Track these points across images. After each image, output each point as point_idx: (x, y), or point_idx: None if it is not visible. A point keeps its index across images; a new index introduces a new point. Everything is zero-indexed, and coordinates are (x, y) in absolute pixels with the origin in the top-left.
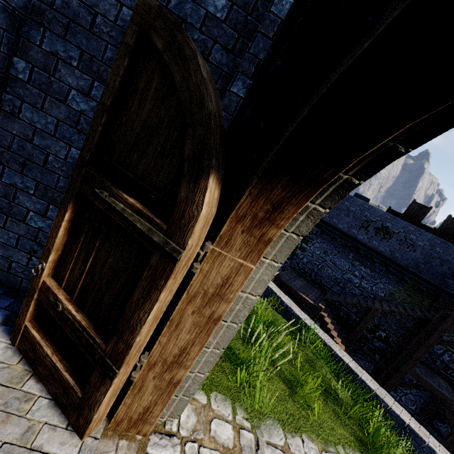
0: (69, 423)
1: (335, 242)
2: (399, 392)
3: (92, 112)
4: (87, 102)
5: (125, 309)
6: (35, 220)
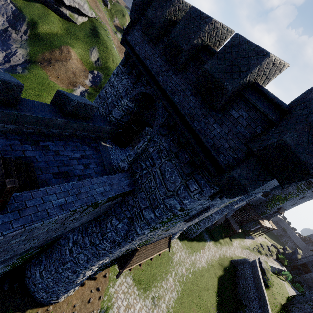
0: None
1: None
2: None
3: None
4: None
5: None
6: None
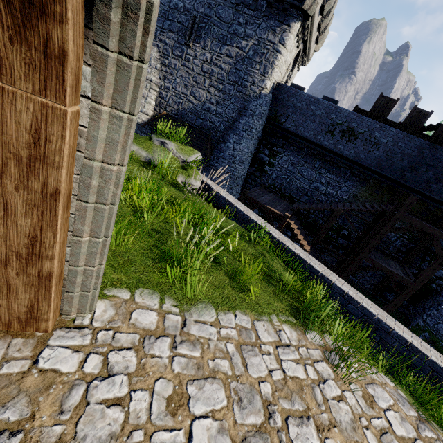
0: None
1: (302, 152)
2: (357, 277)
3: None
4: None
5: None
6: None
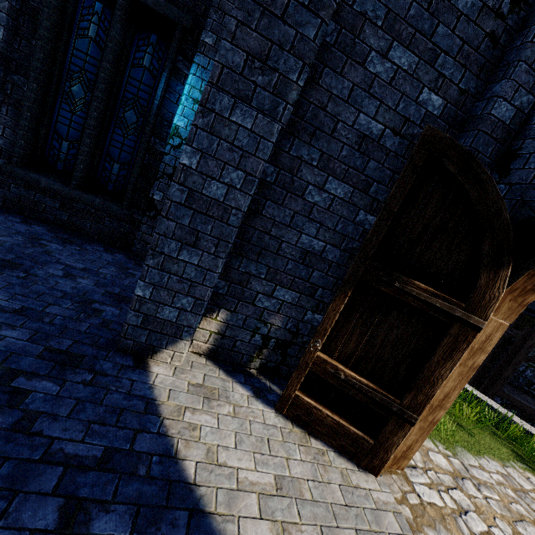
0: (360, 466)
1: None
2: None
3: (323, 202)
4: (320, 194)
5: (423, 369)
6: (262, 301)
